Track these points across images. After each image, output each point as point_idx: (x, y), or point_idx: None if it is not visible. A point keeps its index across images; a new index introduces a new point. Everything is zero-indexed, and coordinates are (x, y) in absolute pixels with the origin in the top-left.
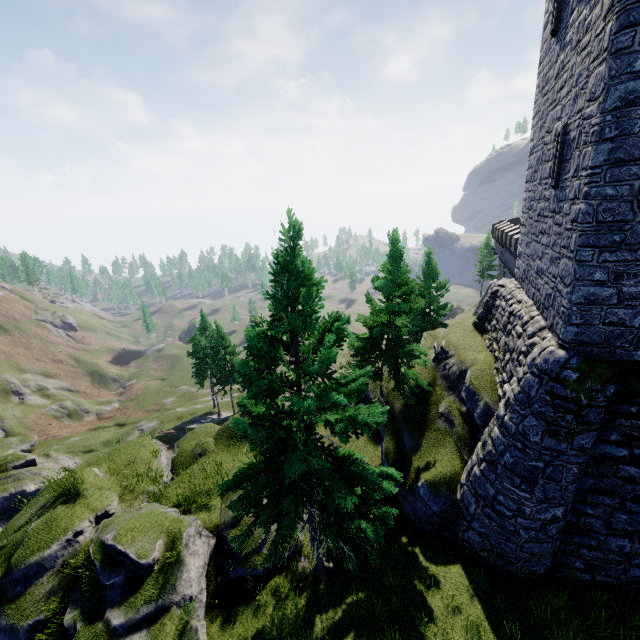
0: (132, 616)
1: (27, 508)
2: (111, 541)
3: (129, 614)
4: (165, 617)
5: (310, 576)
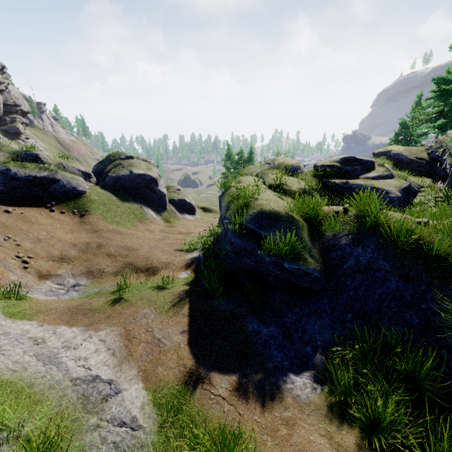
0: (381, 174)
1: (246, 170)
2: (343, 156)
3: (379, 173)
4: (395, 178)
5: (442, 191)
